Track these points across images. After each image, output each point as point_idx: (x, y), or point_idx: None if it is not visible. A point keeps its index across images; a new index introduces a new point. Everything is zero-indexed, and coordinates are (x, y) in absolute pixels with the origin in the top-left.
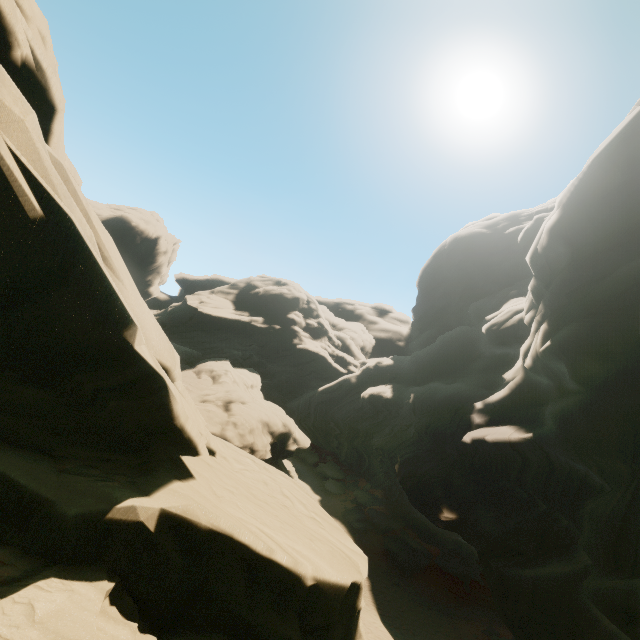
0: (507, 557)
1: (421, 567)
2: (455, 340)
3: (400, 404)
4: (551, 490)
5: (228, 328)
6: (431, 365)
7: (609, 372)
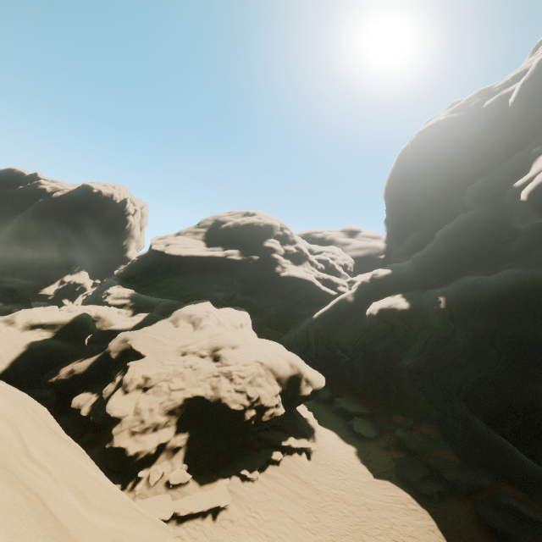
0: None
1: None
2: (467, 227)
3: (422, 313)
4: None
5: (202, 267)
6: (446, 261)
7: None
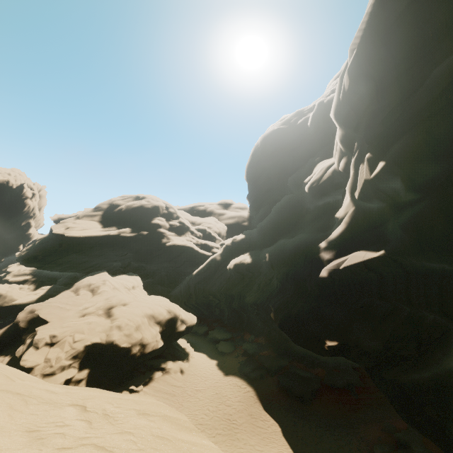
0: (395, 365)
1: (315, 392)
2: (285, 206)
3: (259, 265)
4: (414, 294)
5: (100, 244)
6: (274, 229)
7: (449, 169)
